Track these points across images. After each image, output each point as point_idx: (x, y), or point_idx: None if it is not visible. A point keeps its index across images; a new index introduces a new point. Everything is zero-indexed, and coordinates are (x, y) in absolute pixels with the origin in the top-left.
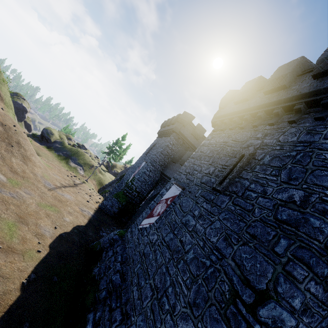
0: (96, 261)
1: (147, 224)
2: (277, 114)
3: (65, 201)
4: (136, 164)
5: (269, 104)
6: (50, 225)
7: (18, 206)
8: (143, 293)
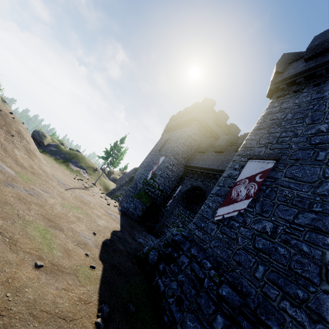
0: (162, 273)
1: (233, 212)
2: None
3: (88, 202)
4: (148, 162)
5: None
6: (87, 230)
7: (41, 206)
8: (322, 310)
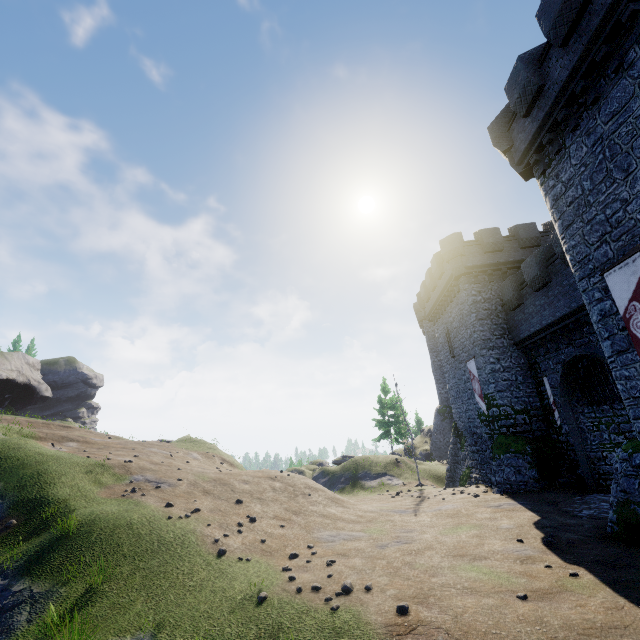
0: None
1: None
2: (634, 14)
3: (456, 512)
4: (456, 387)
5: (597, 33)
6: (507, 543)
7: (432, 548)
8: None
